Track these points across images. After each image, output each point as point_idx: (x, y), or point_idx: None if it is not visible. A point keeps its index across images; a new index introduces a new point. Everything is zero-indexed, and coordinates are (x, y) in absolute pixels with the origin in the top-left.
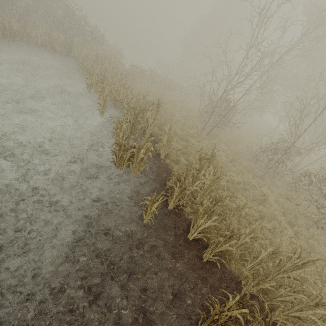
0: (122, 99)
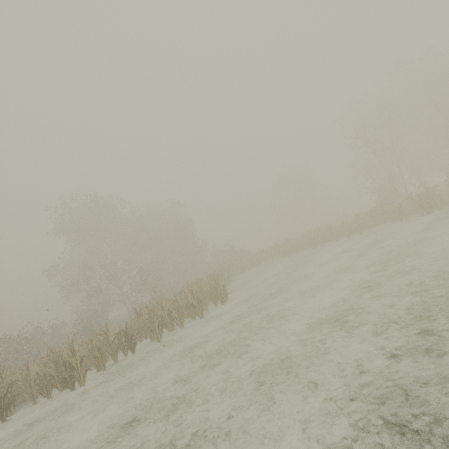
0: (351, 225)
